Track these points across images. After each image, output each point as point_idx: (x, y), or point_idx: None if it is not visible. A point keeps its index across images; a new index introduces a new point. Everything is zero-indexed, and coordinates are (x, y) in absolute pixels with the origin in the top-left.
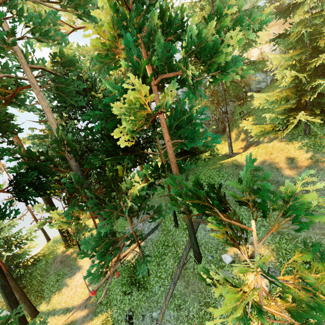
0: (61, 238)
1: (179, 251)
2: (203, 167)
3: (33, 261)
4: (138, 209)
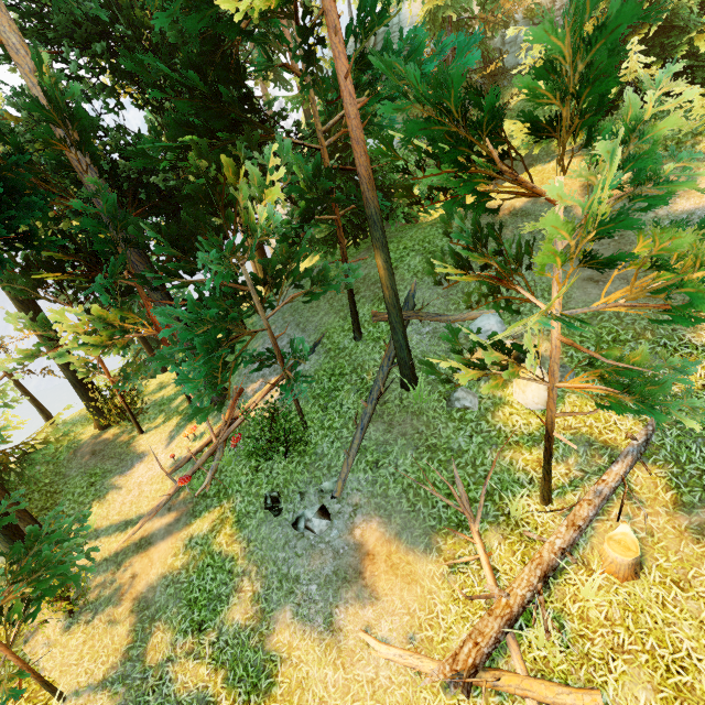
0: (82, 416)
1: (368, 377)
2: (406, 231)
3: (22, 456)
4: (277, 277)
